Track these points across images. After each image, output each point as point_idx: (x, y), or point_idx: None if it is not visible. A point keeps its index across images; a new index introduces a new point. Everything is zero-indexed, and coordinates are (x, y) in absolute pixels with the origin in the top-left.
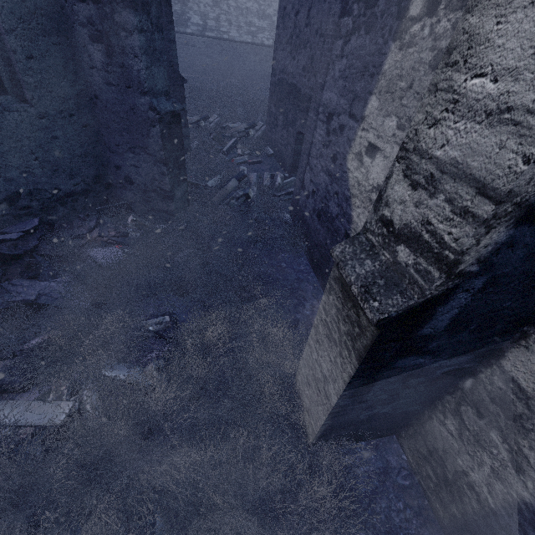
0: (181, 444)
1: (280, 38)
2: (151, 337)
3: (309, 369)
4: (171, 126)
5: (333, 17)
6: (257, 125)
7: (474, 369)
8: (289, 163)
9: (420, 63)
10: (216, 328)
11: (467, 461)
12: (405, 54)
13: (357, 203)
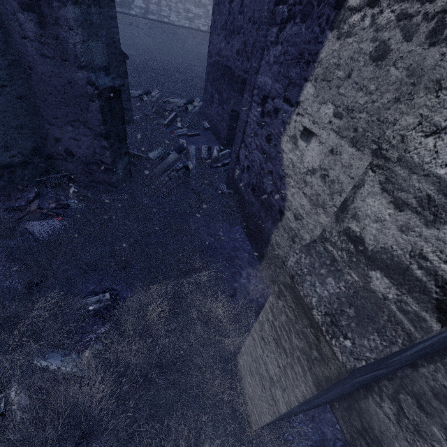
0: (119, 446)
1: (215, 24)
2: (90, 317)
3: (252, 361)
4: (111, 101)
5: (268, 5)
6: (195, 101)
7: (415, 362)
8: (224, 137)
9: (360, 54)
10: (157, 306)
11: (406, 446)
12: (343, 44)
13: (291, 183)
